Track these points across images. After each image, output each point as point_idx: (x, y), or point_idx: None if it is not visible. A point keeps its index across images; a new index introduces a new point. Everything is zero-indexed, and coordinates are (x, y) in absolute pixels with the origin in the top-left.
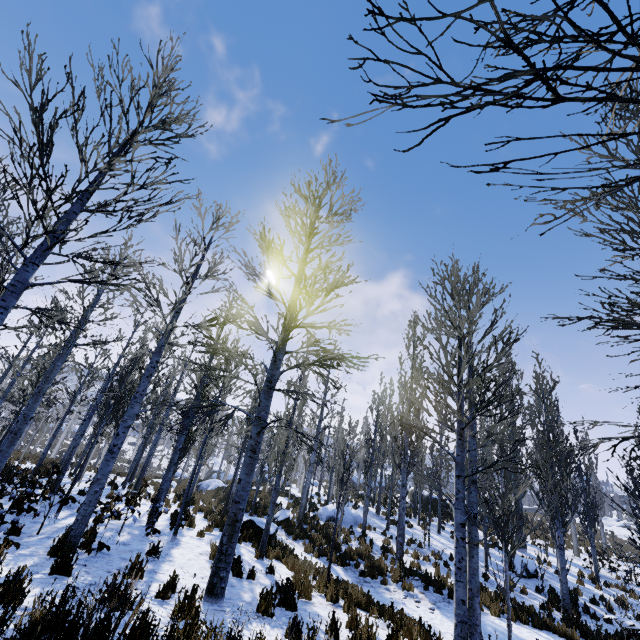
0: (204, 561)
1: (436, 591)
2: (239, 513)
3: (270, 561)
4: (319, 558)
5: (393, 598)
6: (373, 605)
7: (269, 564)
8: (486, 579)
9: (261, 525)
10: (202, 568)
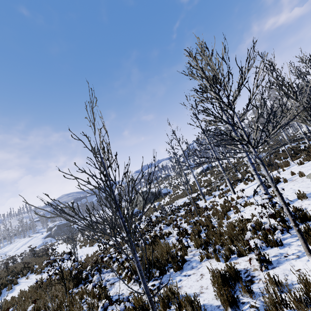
0: None
1: None
2: None
3: None
4: None
5: None
6: None
7: None
8: None
9: None
10: None
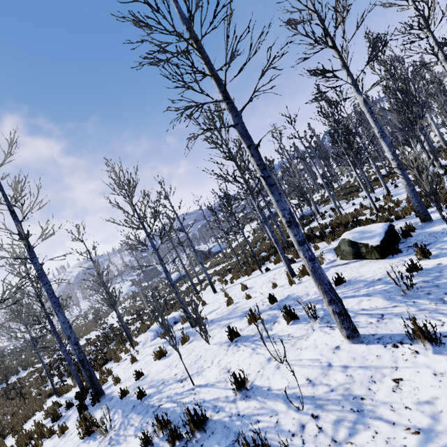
0: None
1: None
2: None
3: None
4: None
5: None
6: None
7: None
8: None
9: None
10: None
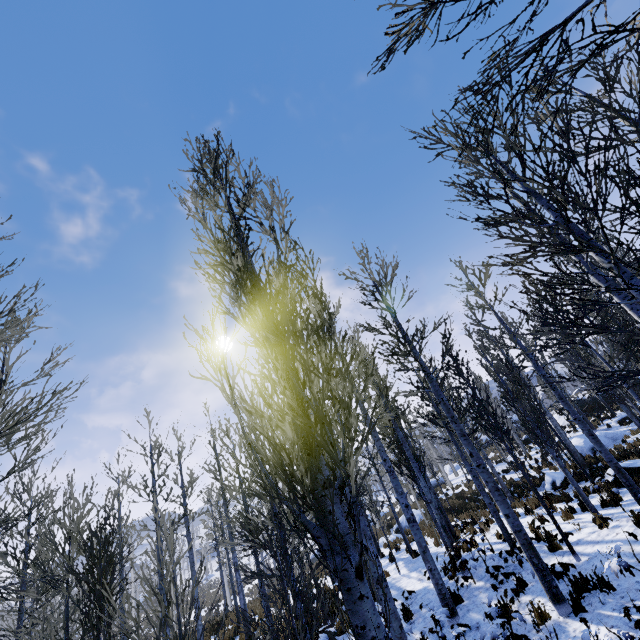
0: None
1: None
2: None
3: None
4: None
5: None
6: None
7: None
8: None
9: (636, 465)
10: None
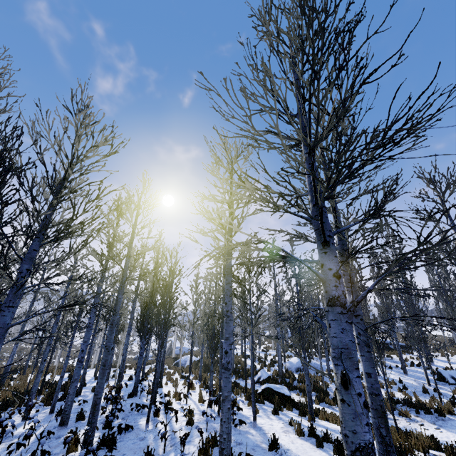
0: (299, 440)
1: (426, 412)
2: (383, 404)
3: (317, 421)
4: (319, 404)
5: (404, 426)
6: (437, 444)
7: (324, 425)
8: (439, 393)
9: (278, 390)
10: (312, 449)
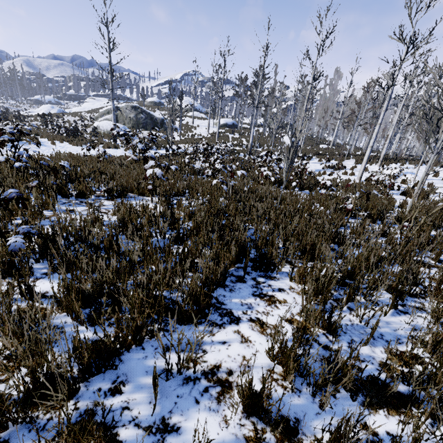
0: None
1: None
2: None
3: None
4: None
5: None
6: None
7: None
8: None
9: None
10: None
